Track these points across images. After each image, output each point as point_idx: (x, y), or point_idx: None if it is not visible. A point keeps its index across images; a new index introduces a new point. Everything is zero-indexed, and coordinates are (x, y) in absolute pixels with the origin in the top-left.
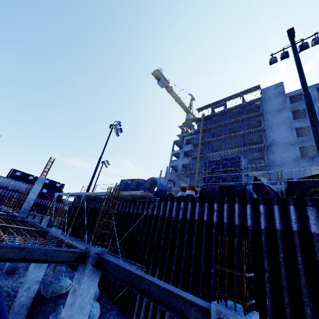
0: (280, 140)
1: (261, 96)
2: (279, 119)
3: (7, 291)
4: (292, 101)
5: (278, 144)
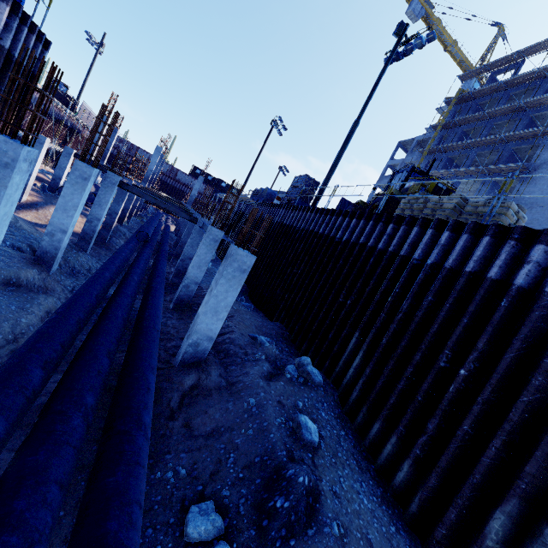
0: None
1: None
2: None
3: (174, 240)
4: None
5: None
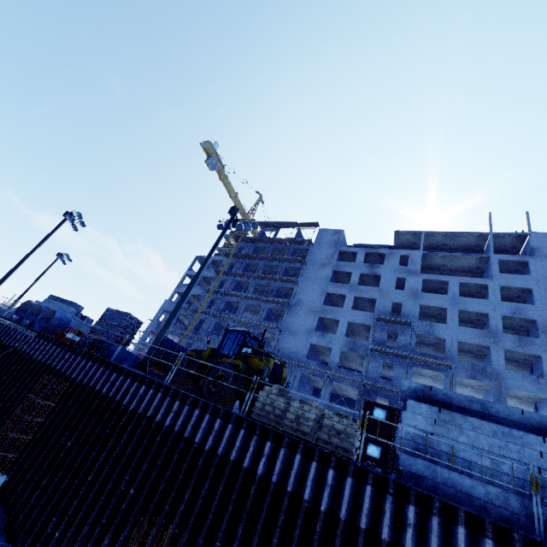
0: (307, 302)
1: (316, 238)
2: (318, 275)
3: None
4: (345, 258)
5: (303, 306)
